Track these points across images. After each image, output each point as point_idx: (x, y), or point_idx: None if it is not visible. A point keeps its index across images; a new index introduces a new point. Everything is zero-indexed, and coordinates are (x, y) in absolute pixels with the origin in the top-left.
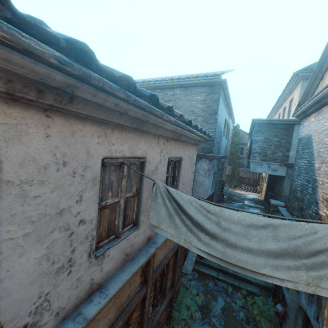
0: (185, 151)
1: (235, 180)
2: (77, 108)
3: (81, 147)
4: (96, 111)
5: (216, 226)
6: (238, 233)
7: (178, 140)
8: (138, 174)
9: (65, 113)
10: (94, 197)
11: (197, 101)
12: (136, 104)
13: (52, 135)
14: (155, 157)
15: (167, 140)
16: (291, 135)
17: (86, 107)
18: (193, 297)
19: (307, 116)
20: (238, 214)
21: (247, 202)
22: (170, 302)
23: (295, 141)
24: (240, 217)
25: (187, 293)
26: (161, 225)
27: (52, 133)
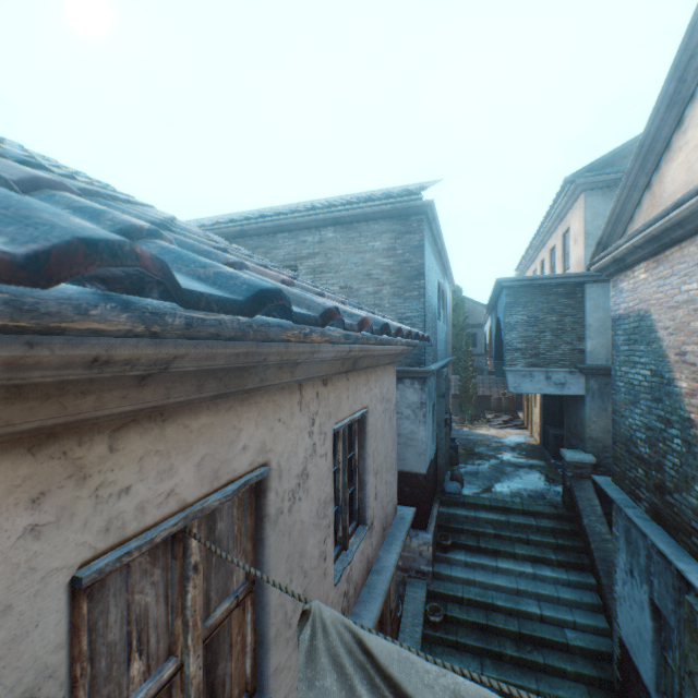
0: (373, 389)
1: (471, 404)
2: None
3: None
4: None
5: None
6: None
7: (353, 370)
8: (247, 522)
9: None
10: None
11: (375, 252)
12: (197, 334)
13: None
14: (296, 445)
15: (325, 382)
16: (582, 306)
17: None
18: None
19: (625, 269)
20: None
21: (509, 455)
22: None
23: (593, 318)
24: None
25: None
26: None
27: None
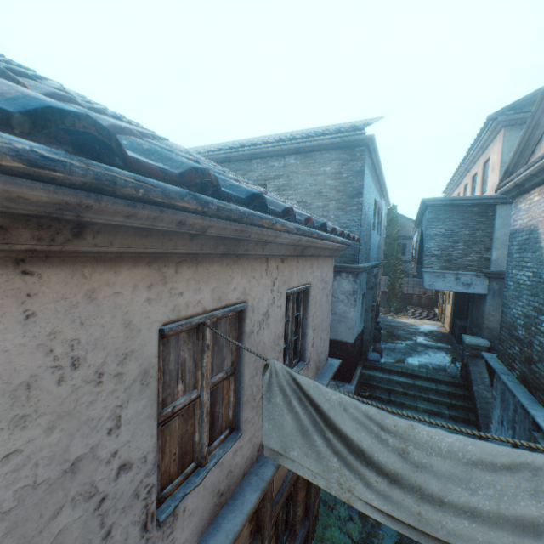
0: (315, 272)
1: (396, 299)
2: (95, 245)
3: (112, 318)
4: (138, 242)
5: (403, 459)
6: (454, 479)
7: (302, 256)
8: (233, 334)
9: (69, 257)
10: (146, 410)
11: (325, 175)
12: (221, 215)
13: (40, 311)
14: (263, 295)
15: (282, 260)
16: (492, 223)
17: (116, 238)
18: (343, 524)
19: (524, 192)
20: (451, 439)
21: (422, 338)
22: (304, 543)
23: (500, 233)
24: (456, 444)
25: (332, 518)
26: (285, 450)
27: (39, 307)
